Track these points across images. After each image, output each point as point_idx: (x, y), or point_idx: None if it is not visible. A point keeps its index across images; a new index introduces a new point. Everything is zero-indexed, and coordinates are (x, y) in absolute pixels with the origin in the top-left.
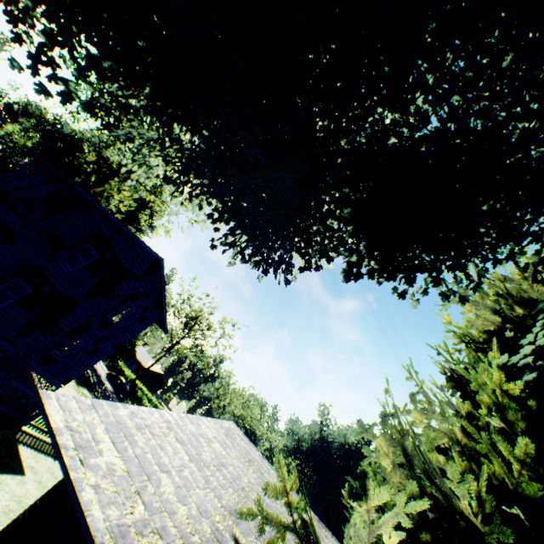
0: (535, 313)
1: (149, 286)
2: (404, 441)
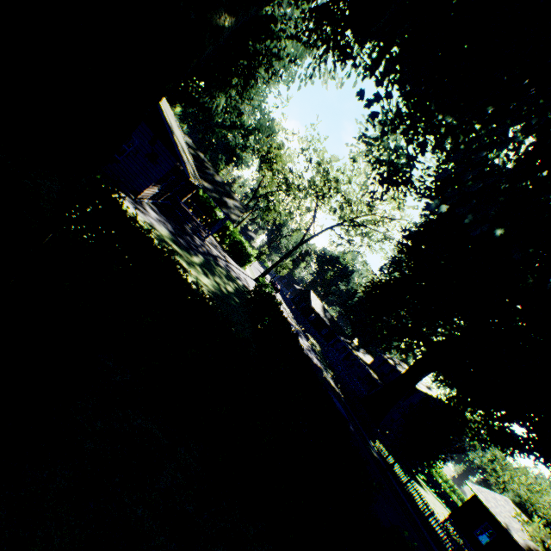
0: None
1: None
2: None
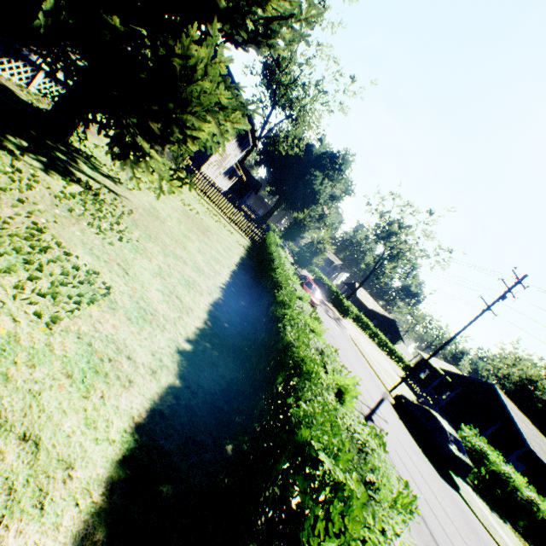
0: None
1: None
2: None
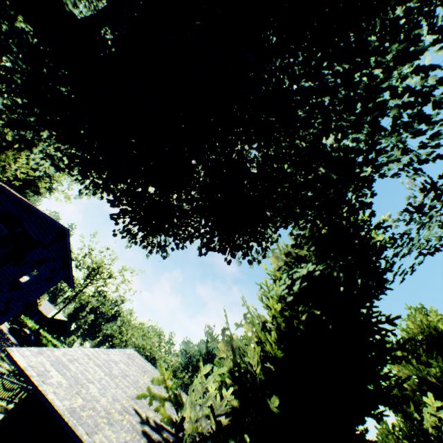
0: (300, 264)
1: (56, 251)
2: (232, 342)
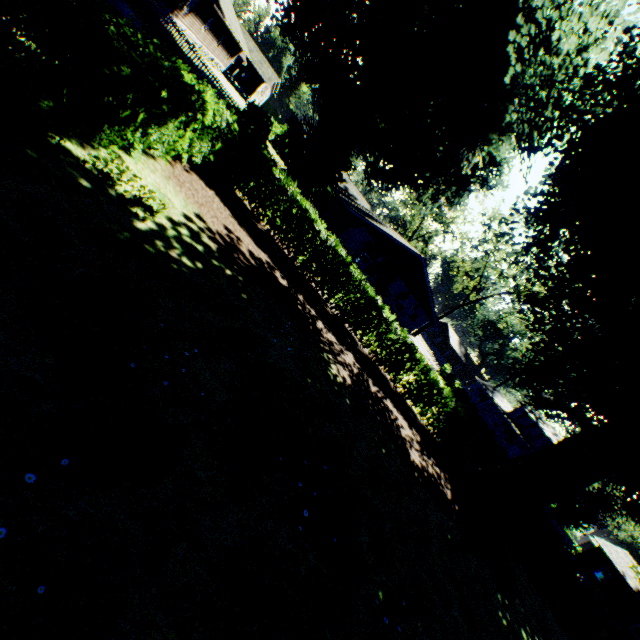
0: None
1: None
2: None
